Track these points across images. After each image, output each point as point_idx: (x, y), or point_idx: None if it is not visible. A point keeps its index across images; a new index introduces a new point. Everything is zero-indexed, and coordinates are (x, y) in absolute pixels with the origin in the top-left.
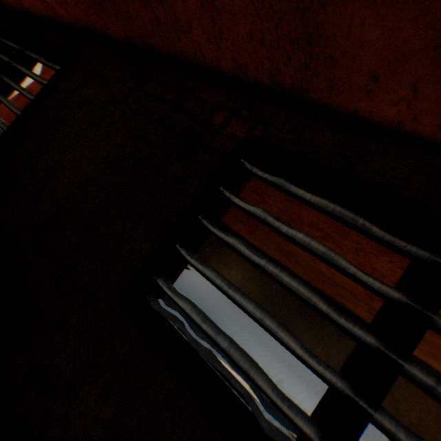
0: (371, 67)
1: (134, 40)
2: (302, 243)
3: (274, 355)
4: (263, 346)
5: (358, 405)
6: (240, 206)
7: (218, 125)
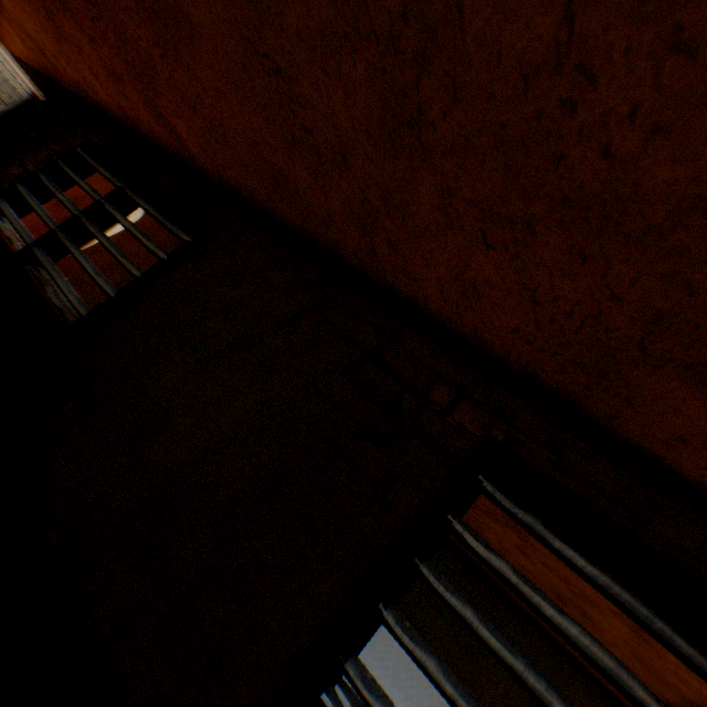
0: (679, 430)
1: (316, 240)
2: (574, 640)
3: (395, 683)
4: (378, 664)
5: None
6: (476, 551)
7: (440, 406)
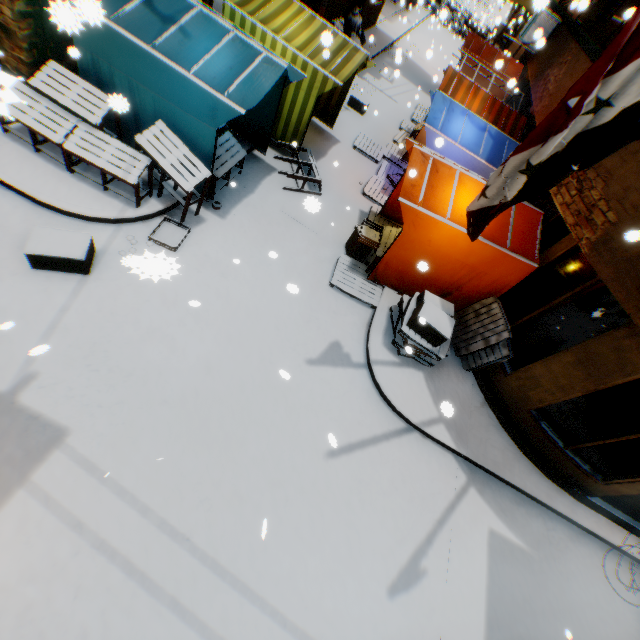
0: None
1: None
2: None
3: None
4: None
5: None
6: None
7: None
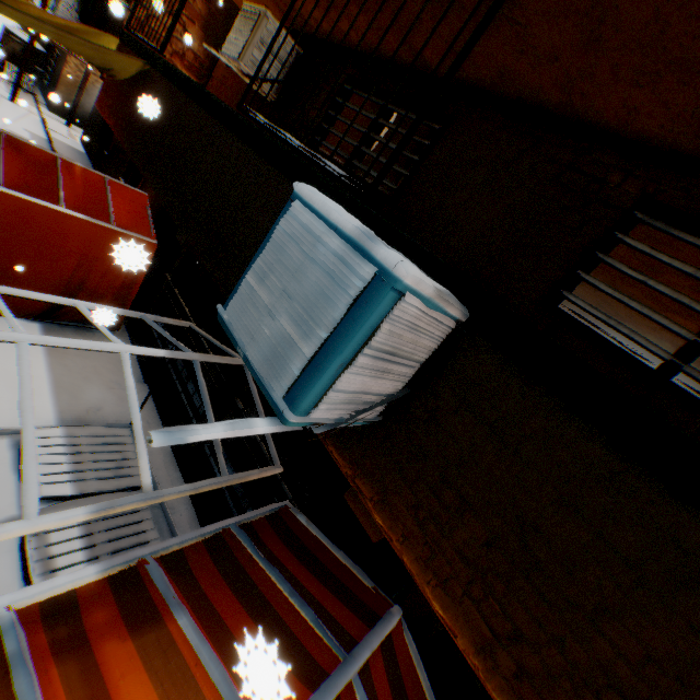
0: None
1: (526, 104)
2: (675, 267)
3: None
4: None
5: (697, 343)
6: (628, 245)
7: (612, 184)
